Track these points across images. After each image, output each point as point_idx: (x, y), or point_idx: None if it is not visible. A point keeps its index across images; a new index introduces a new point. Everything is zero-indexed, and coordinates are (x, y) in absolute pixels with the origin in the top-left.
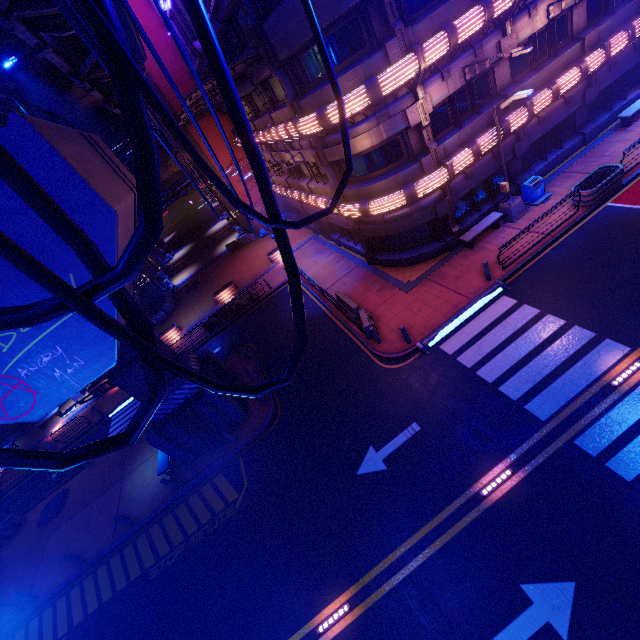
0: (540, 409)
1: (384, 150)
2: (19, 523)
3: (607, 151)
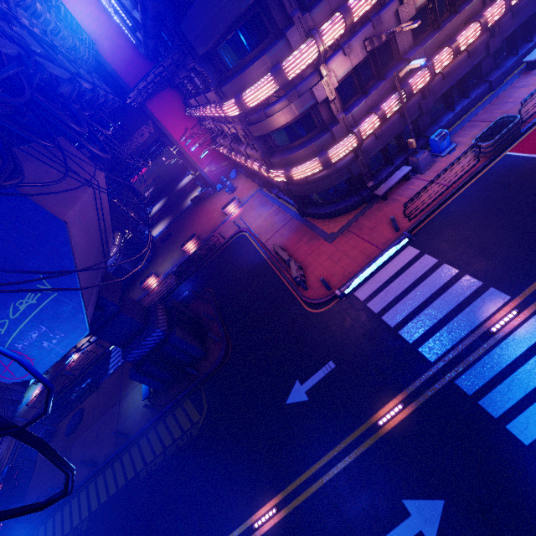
0: (430, 352)
1: (299, 123)
2: (52, 433)
3: (511, 97)
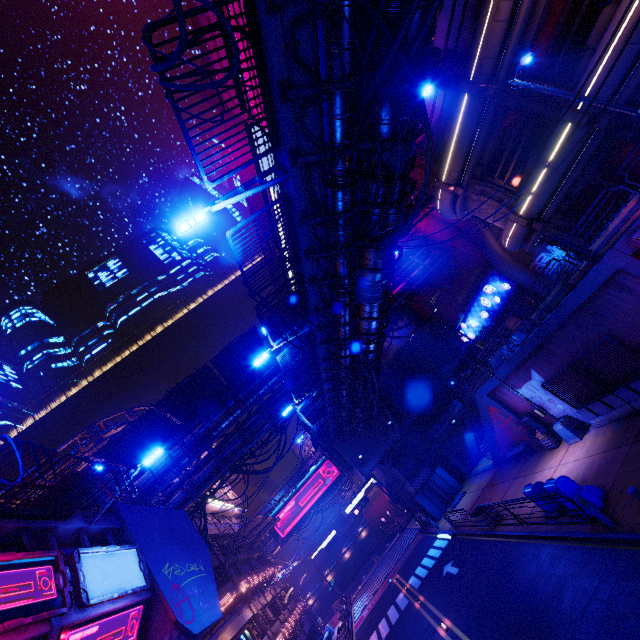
0: (405, 604)
1: (243, 638)
2: None
3: None
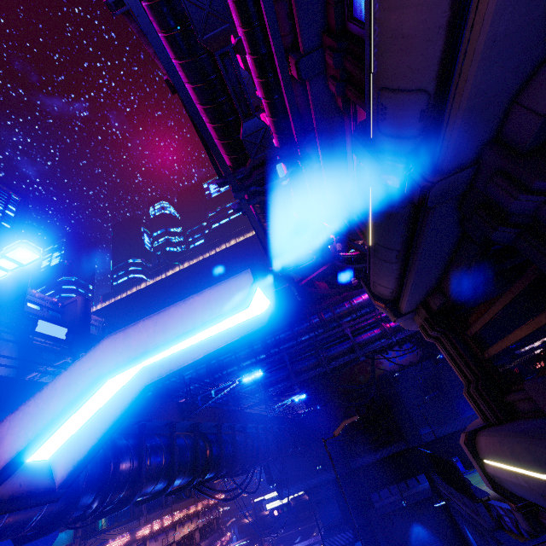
0: None
1: None
2: None
3: None
